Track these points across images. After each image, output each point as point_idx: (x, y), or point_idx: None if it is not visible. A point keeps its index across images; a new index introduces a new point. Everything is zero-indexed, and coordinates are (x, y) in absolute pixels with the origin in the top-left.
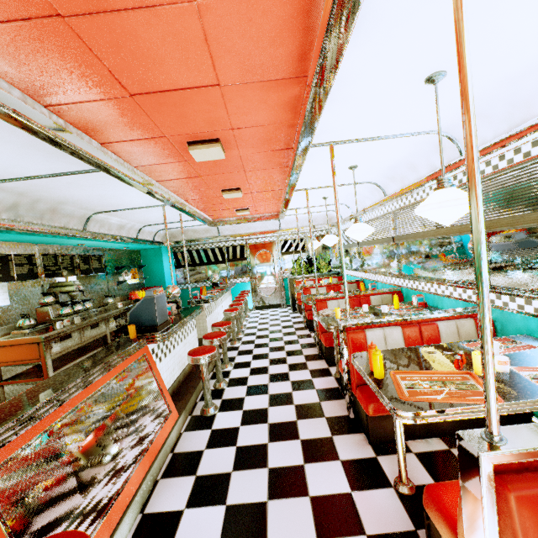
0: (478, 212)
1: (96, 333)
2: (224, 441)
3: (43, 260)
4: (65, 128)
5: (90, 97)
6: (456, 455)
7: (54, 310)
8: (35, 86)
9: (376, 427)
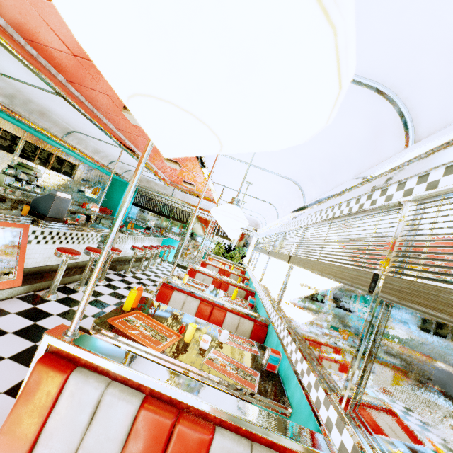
0: (129, 188)
1: None
2: (31, 316)
3: (25, 144)
4: (36, 57)
5: (49, 45)
6: None
7: (8, 180)
8: (14, 22)
9: None
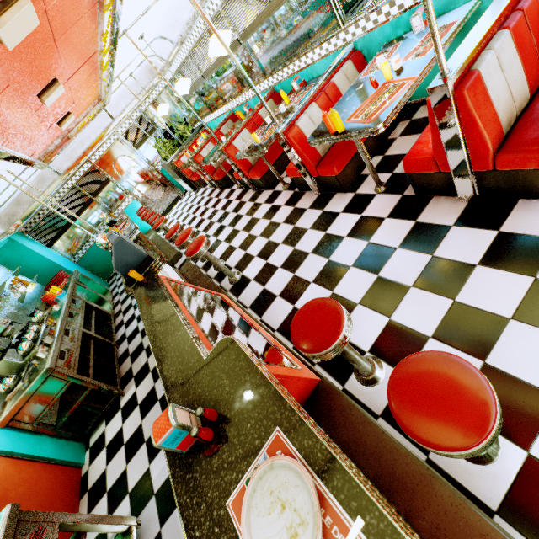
0: None
1: (75, 336)
2: (269, 274)
3: None
4: None
5: None
6: (389, 155)
7: (12, 357)
8: None
9: (344, 179)
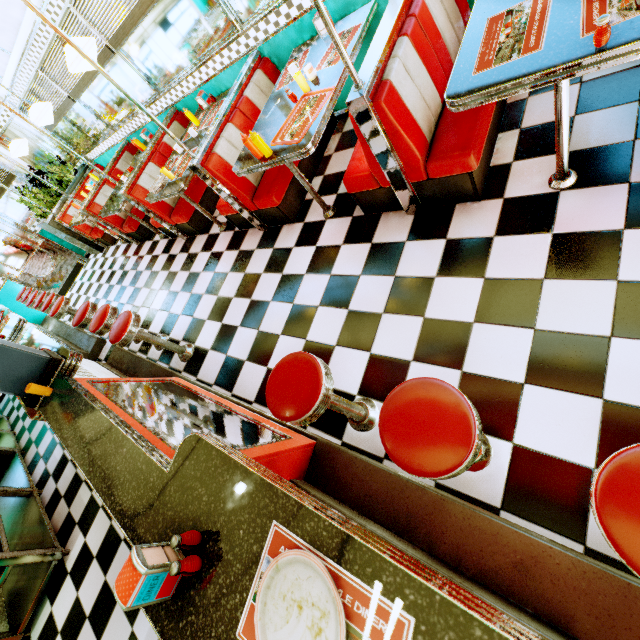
0: None
1: None
2: (228, 338)
3: None
4: None
5: None
6: (329, 174)
7: None
8: None
9: (288, 209)
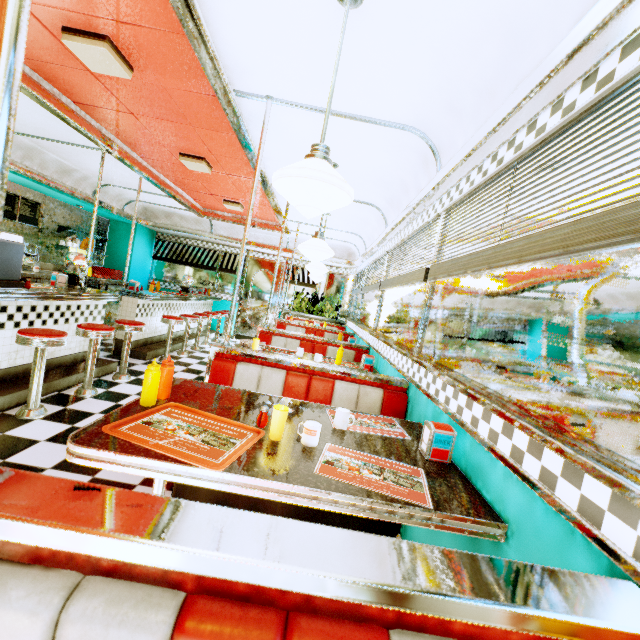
0: None
1: None
2: None
3: None
4: None
5: None
6: None
7: None
8: None
9: (185, 487)
